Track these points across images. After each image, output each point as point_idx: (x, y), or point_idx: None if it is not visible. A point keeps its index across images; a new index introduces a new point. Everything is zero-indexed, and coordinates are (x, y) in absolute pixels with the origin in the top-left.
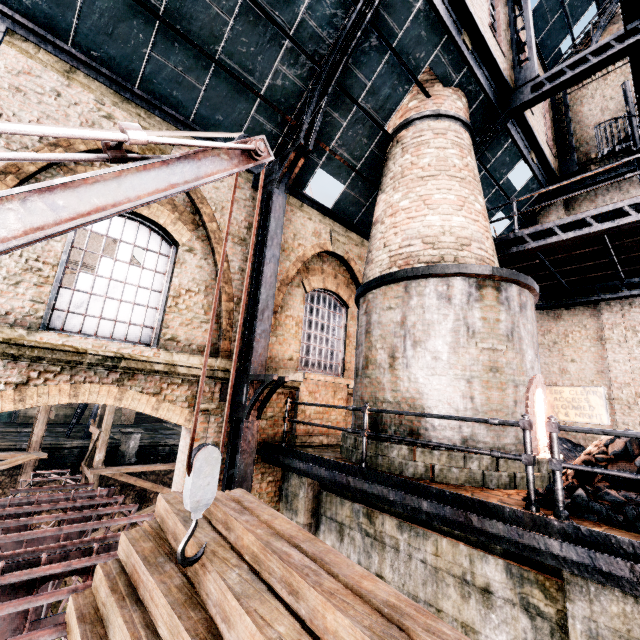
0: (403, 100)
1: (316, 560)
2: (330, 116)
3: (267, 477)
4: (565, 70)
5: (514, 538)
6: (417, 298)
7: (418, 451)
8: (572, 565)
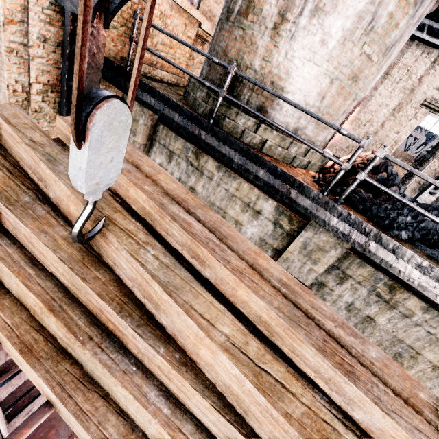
0: None
1: (214, 232)
2: None
3: None
4: None
5: (312, 210)
6: None
7: (262, 127)
8: (331, 227)
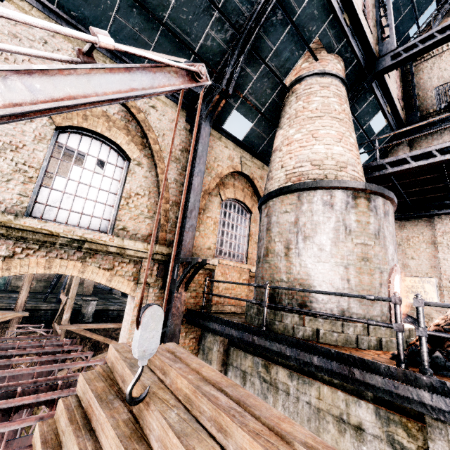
0: (298, 62)
1: (239, 403)
2: (244, 71)
3: (189, 335)
4: (417, 44)
5: (390, 389)
6: (307, 204)
7: (307, 319)
8: (439, 413)
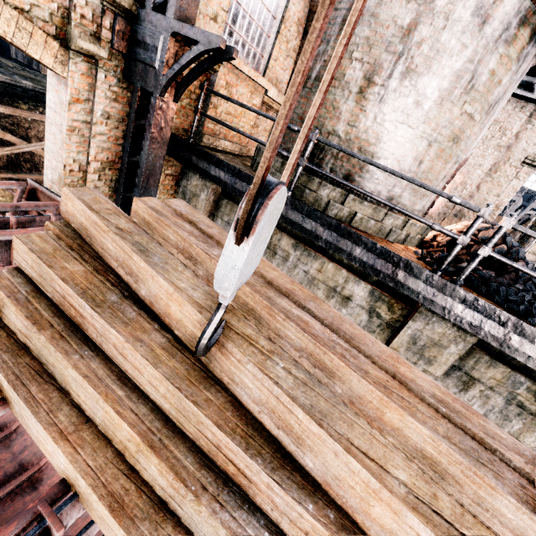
0: None
1: (337, 332)
2: None
3: (165, 170)
4: None
5: (428, 296)
6: None
7: (350, 197)
8: (452, 316)
